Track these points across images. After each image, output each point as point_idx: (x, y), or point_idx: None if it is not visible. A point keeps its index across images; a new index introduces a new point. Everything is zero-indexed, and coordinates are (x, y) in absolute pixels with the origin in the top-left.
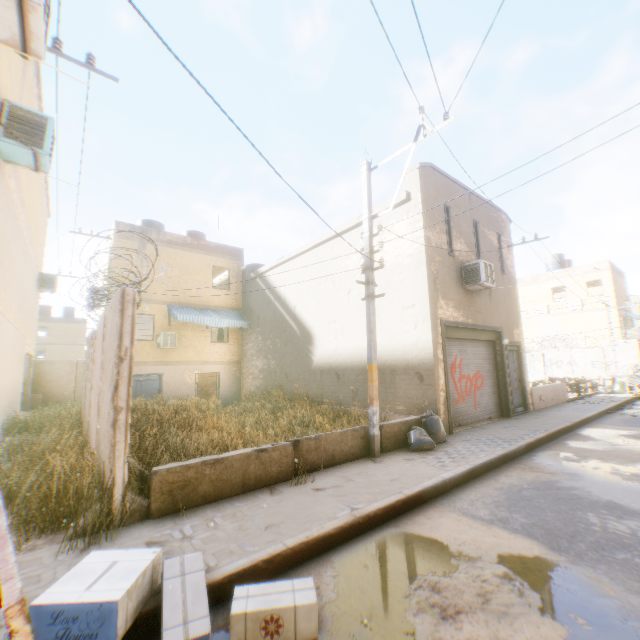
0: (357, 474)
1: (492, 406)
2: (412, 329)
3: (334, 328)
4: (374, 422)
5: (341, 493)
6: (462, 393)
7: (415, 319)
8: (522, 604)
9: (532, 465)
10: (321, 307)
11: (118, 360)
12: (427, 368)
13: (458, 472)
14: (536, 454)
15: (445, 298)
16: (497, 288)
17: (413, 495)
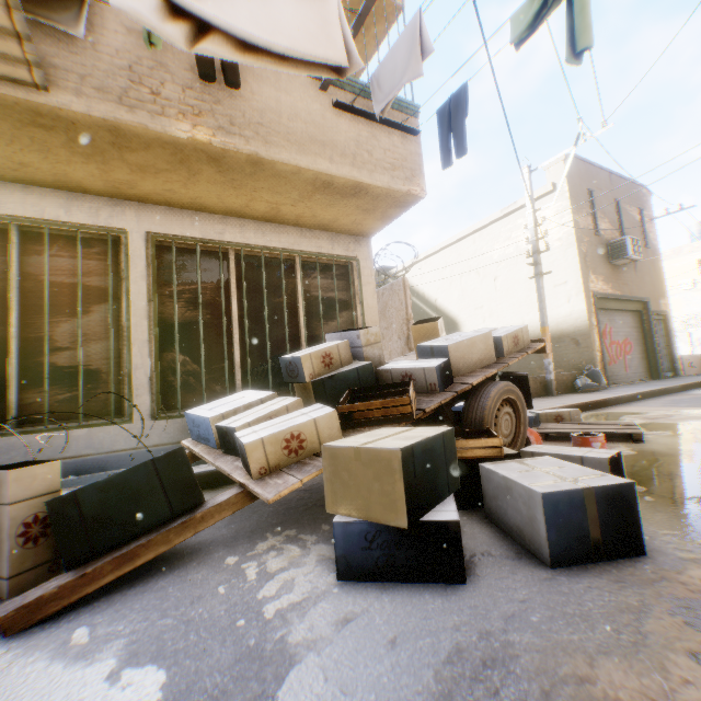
0: (548, 399)
1: (640, 370)
2: (565, 303)
3: (481, 313)
4: (550, 370)
5: (546, 402)
6: (612, 357)
7: (567, 294)
8: (691, 415)
9: (688, 394)
10: (465, 296)
11: (406, 321)
12: (582, 334)
13: (627, 394)
14: (690, 391)
15: (594, 273)
16: (640, 261)
17: (600, 400)
